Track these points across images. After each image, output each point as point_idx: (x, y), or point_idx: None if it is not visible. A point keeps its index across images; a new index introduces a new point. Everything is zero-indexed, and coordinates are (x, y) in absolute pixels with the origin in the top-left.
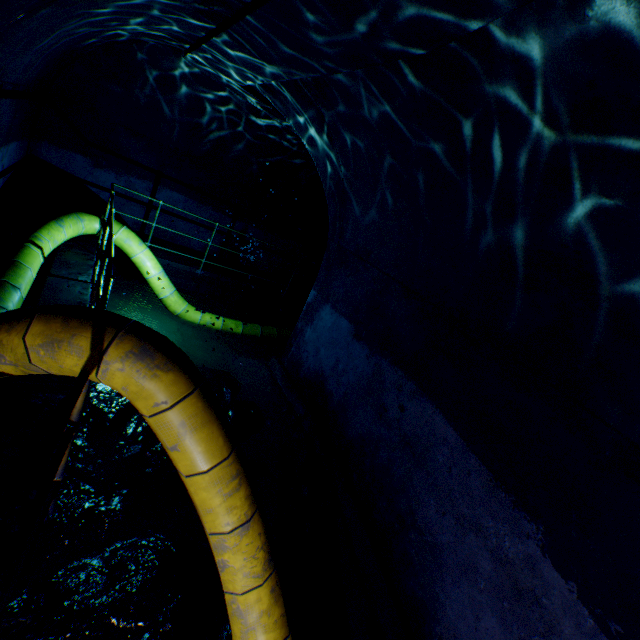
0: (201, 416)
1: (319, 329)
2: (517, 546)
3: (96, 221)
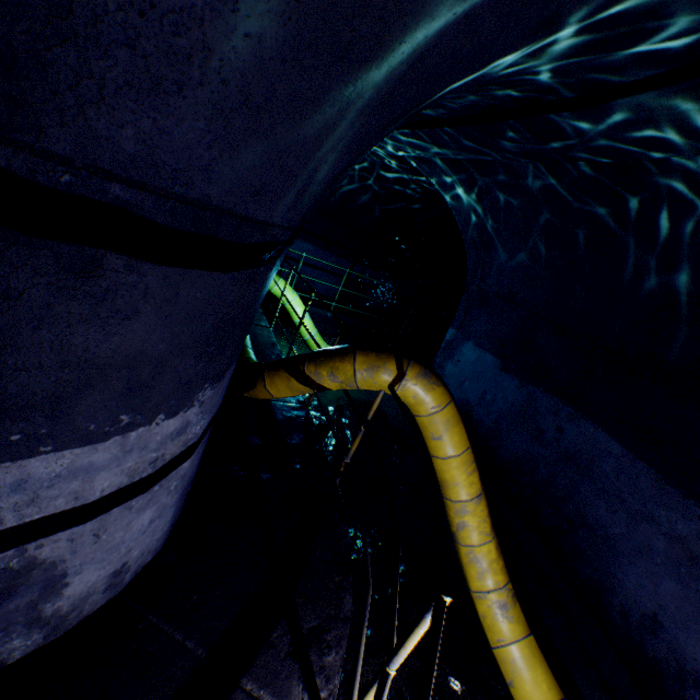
0: (456, 417)
1: (461, 364)
2: (689, 526)
3: None
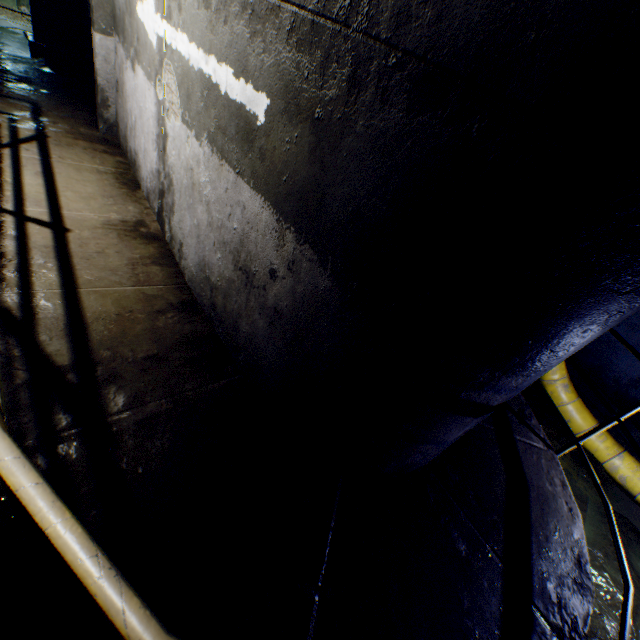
0: None
1: None
2: None
3: None
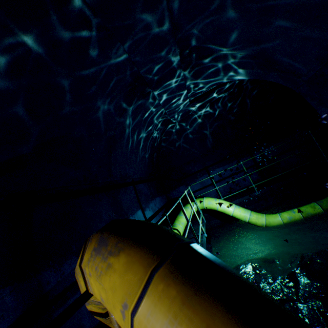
0: (185, 320)
1: None
2: None
3: (192, 204)
